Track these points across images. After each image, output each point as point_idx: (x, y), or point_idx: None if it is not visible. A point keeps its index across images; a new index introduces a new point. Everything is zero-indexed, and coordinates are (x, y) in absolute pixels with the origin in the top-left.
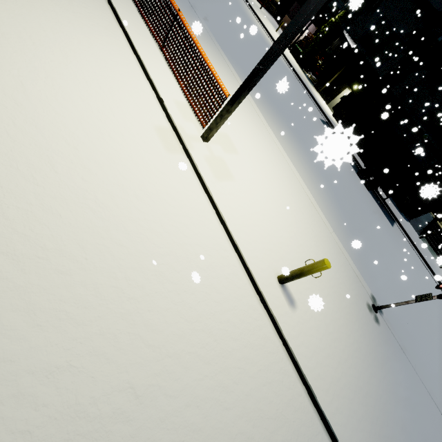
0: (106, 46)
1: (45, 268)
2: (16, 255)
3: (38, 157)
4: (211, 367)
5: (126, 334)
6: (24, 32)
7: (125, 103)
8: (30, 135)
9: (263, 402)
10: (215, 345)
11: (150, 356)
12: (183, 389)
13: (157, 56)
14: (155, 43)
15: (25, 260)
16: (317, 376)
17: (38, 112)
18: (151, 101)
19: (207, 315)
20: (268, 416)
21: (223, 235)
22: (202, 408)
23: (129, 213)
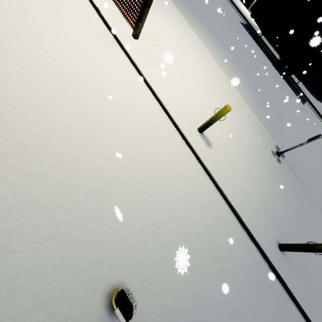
0: None
1: (37, 114)
2: (18, 107)
3: (17, 51)
4: (152, 174)
5: (94, 152)
6: None
7: (70, 13)
8: (8, 36)
9: (188, 195)
10: (154, 163)
11: (110, 164)
12: (134, 182)
13: None
14: None
15: (24, 109)
16: (227, 185)
17: (10, 21)
18: (90, 11)
19: (147, 147)
20: (192, 202)
21: (155, 103)
22: (147, 192)
23: (85, 86)
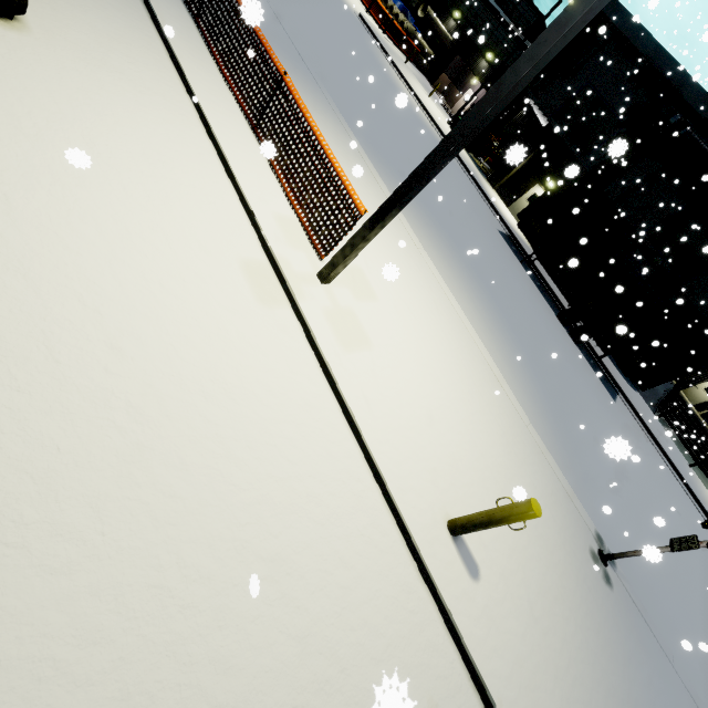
0: (162, 126)
1: (19, 566)
2: None
3: (24, 335)
4: None
5: (173, 689)
6: (19, 106)
7: (190, 222)
8: (12, 292)
9: None
10: (343, 681)
11: None
12: None
13: (246, 142)
14: (245, 119)
15: None
16: None
17: (31, 248)
18: (235, 217)
19: (328, 618)
20: None
21: (354, 452)
22: None
23: (190, 427)
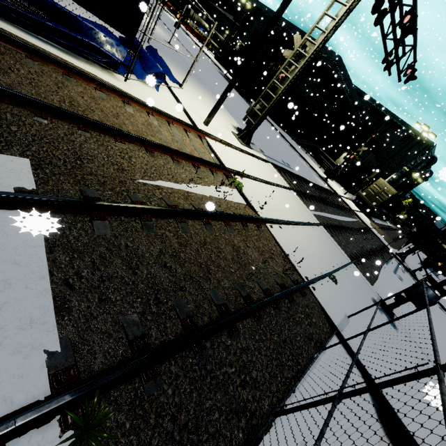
0: None
1: None
2: None
3: None
4: None
5: None
6: None
7: None
8: None
9: None
10: None
11: None
12: None
13: None
14: None
15: None
16: None
17: None
18: None
19: None
20: None
21: None
22: None
23: None
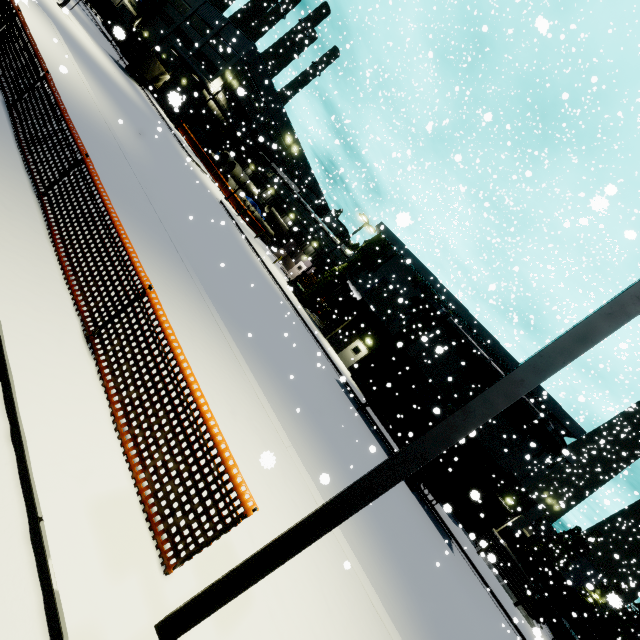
0: None
1: None
2: None
3: None
4: None
5: None
6: None
7: None
8: None
9: None
10: None
11: None
12: None
13: (70, 360)
14: (78, 322)
15: None
16: None
17: None
18: None
19: None
20: None
21: None
22: None
23: None
